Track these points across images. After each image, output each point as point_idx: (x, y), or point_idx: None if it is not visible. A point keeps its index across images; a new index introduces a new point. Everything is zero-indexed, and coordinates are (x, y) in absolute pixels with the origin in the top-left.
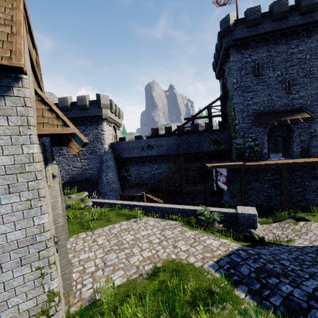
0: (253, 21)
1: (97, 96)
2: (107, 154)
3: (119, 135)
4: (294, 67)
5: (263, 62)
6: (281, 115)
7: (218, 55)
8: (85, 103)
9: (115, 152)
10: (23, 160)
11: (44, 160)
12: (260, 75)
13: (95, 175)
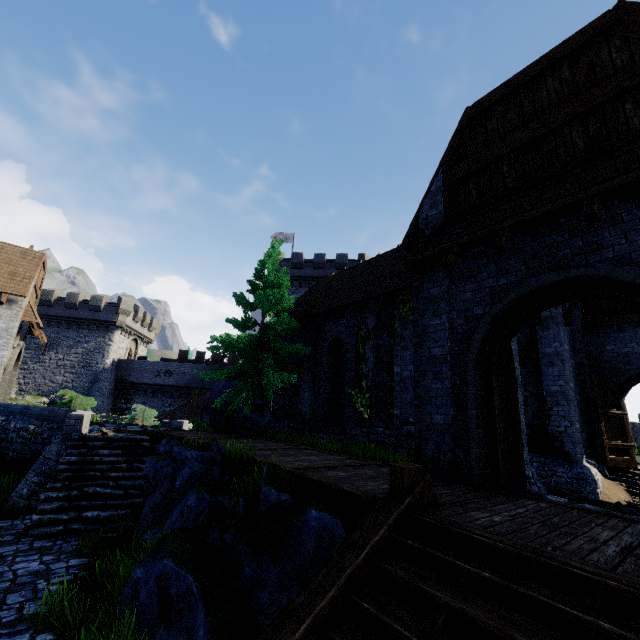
0: (296, 264)
1: (119, 299)
2: (106, 371)
3: (142, 354)
4: None
5: None
6: None
7: None
8: (99, 304)
9: (119, 372)
10: (10, 327)
11: (18, 333)
12: None
13: None
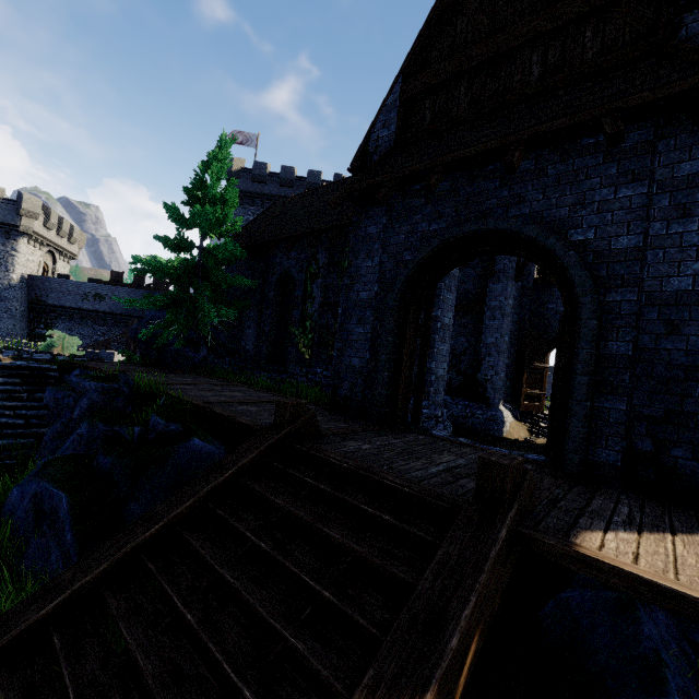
0: (258, 177)
1: (19, 195)
2: (13, 289)
3: (64, 271)
4: None
5: None
6: None
7: None
8: None
9: (33, 291)
10: None
11: None
12: None
13: None
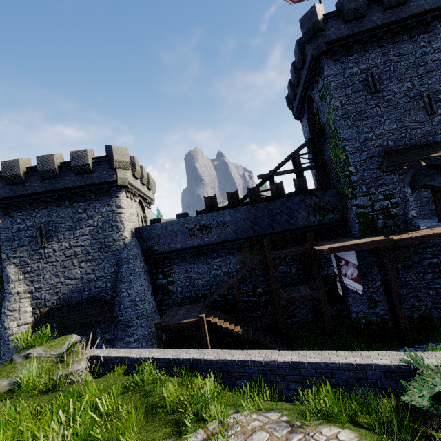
0: (354, 12)
1: (107, 149)
2: (129, 248)
3: (149, 217)
4: (431, 73)
5: (379, 71)
6: (428, 149)
7: (298, 78)
8: (85, 162)
9: (143, 243)
10: None
11: None
12: (378, 92)
13: (108, 289)
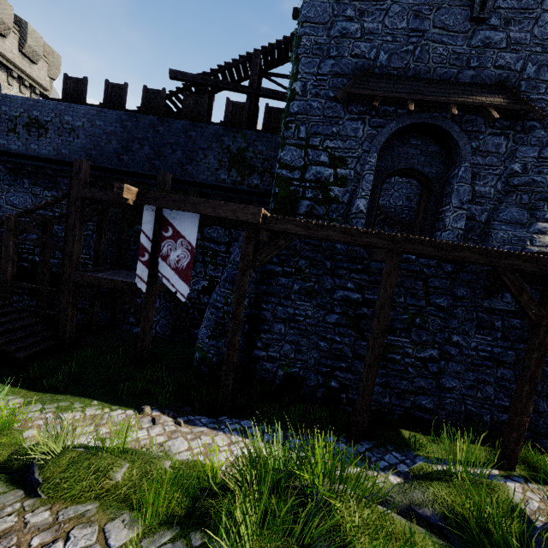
0: None
1: None
2: None
3: None
4: None
5: None
6: (438, 88)
7: None
8: None
9: None
10: None
11: None
12: None
13: None
